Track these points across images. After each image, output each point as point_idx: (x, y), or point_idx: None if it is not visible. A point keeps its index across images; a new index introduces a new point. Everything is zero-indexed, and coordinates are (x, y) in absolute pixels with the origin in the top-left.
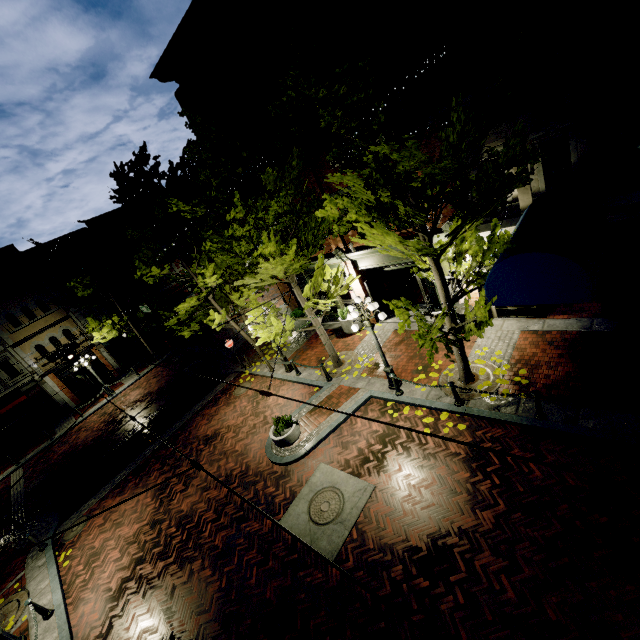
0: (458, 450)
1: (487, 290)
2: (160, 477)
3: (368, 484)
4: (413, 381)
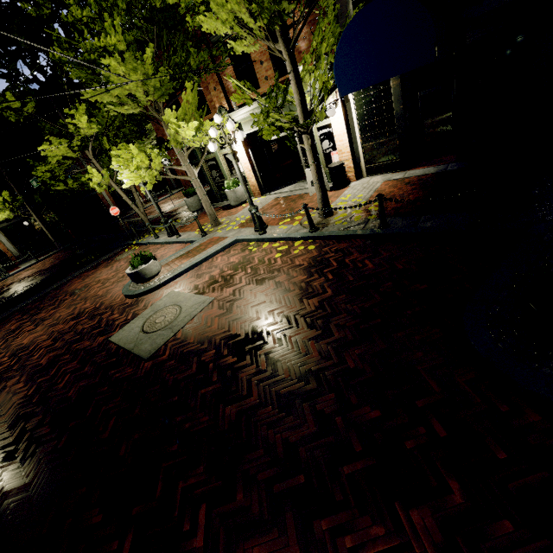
0: (302, 262)
1: (336, 74)
2: (15, 324)
3: (208, 297)
4: (278, 225)
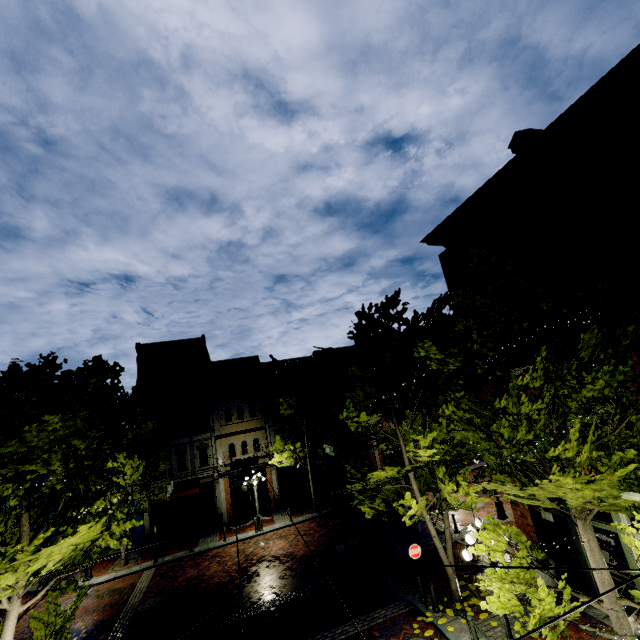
0: None
1: None
2: None
3: None
4: None
